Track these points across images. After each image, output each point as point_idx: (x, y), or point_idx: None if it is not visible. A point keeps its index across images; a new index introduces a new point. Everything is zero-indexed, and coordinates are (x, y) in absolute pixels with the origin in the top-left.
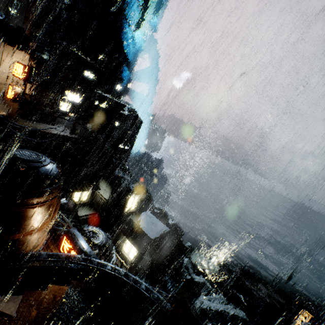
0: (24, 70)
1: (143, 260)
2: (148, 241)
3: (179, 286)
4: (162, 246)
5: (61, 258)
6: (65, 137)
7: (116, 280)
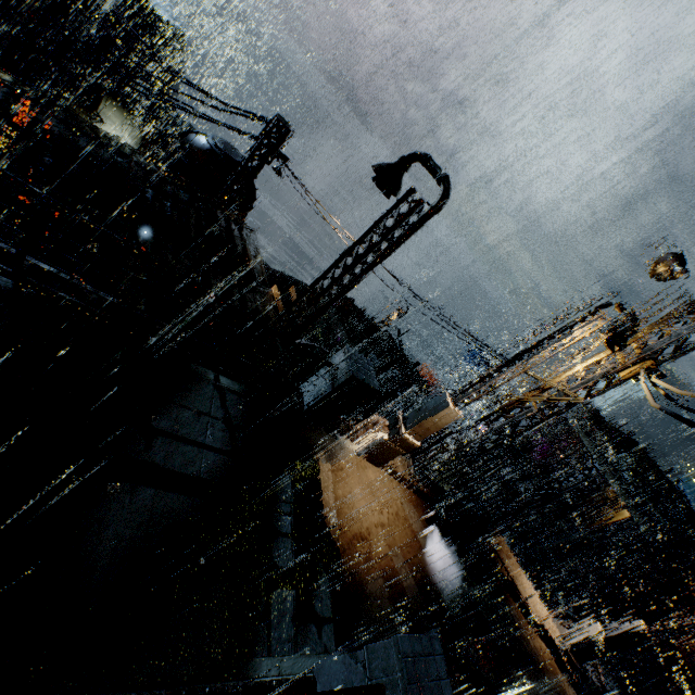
0: None
1: None
2: None
3: None
4: None
5: None
6: None
7: (296, 286)
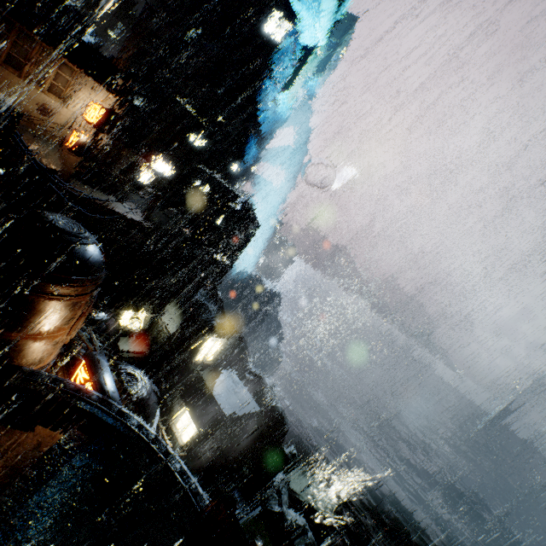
0: (100, 113)
1: (203, 450)
2: (218, 419)
3: (252, 513)
4: (240, 433)
5: (67, 387)
6: (133, 222)
7: (138, 443)
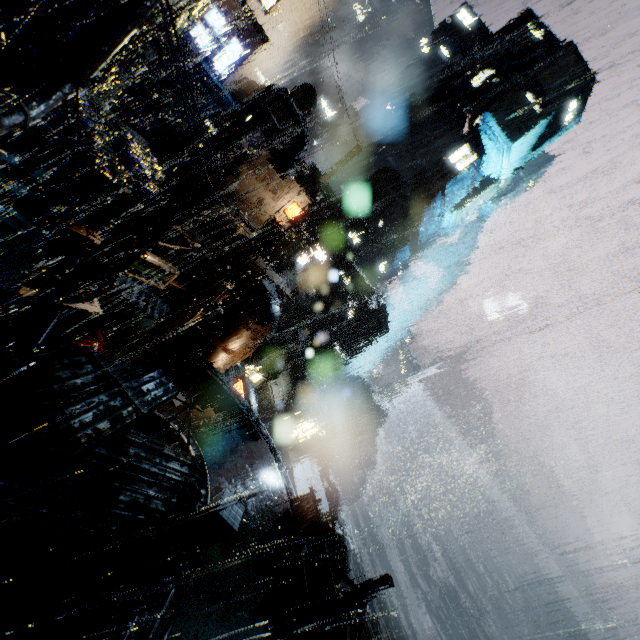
0: (299, 214)
1: None
2: None
3: None
4: None
5: (234, 390)
6: (283, 295)
7: (265, 443)
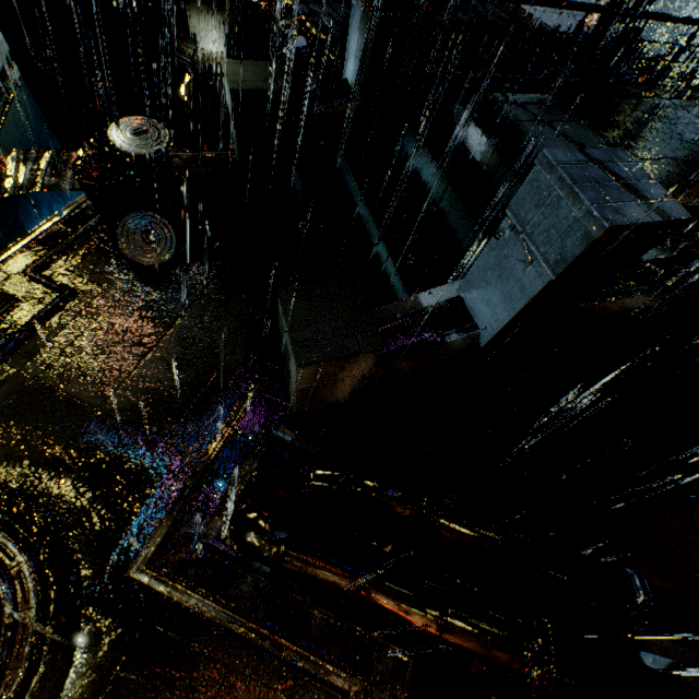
0: None
1: None
2: None
3: None
4: None
5: None
6: None
7: None
